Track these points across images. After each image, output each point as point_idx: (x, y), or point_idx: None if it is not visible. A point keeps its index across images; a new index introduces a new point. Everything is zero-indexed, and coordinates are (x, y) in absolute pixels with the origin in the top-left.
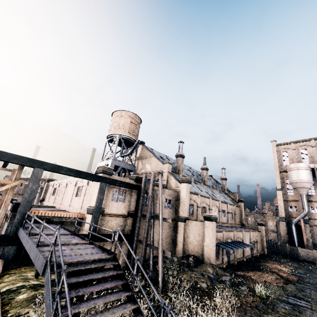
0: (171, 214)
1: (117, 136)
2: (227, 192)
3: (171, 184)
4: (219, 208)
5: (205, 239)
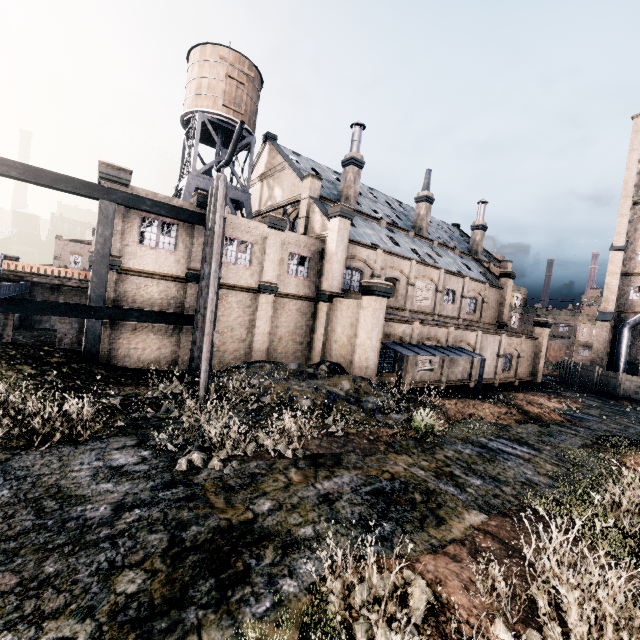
0: (304, 287)
1: (197, 116)
2: (484, 259)
3: (314, 225)
4: (438, 285)
5: (359, 333)
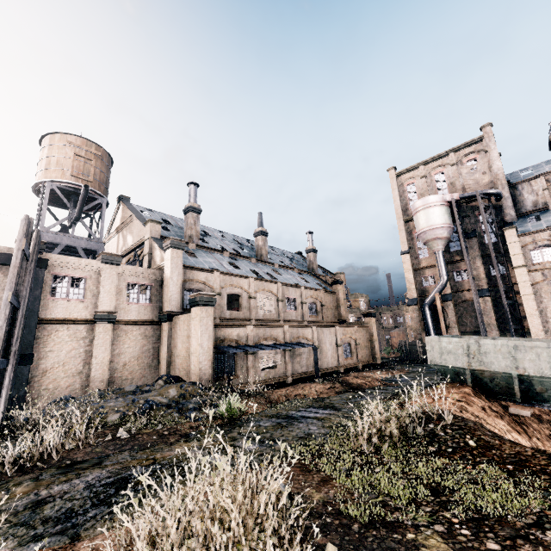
0: (147, 312)
1: (45, 185)
2: (321, 274)
3: (156, 259)
4: (278, 296)
5: (192, 342)
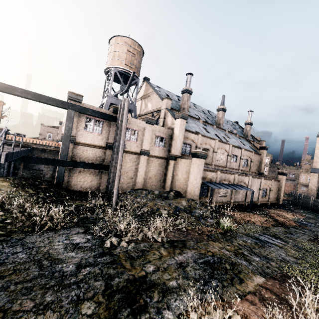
0: (162, 152)
1: (112, 69)
2: (251, 139)
3: (168, 122)
4: (228, 153)
5: (190, 176)
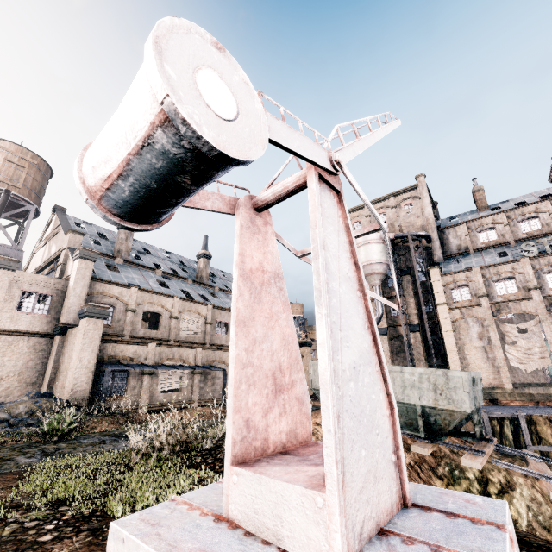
0: (42, 323)
1: None
2: None
3: (68, 270)
4: (207, 318)
5: (73, 356)
